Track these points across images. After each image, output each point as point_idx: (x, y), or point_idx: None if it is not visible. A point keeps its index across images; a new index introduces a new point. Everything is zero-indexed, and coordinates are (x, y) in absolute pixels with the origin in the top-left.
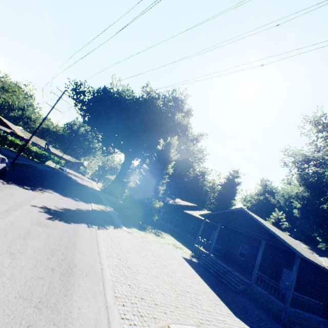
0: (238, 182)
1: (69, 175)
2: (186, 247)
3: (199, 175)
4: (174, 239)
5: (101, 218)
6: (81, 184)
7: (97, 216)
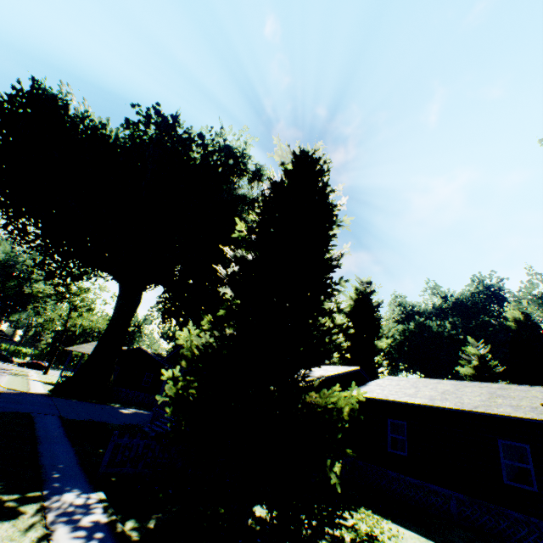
0: (379, 302)
1: None
2: None
3: None
4: (408, 531)
5: None
6: None
7: None
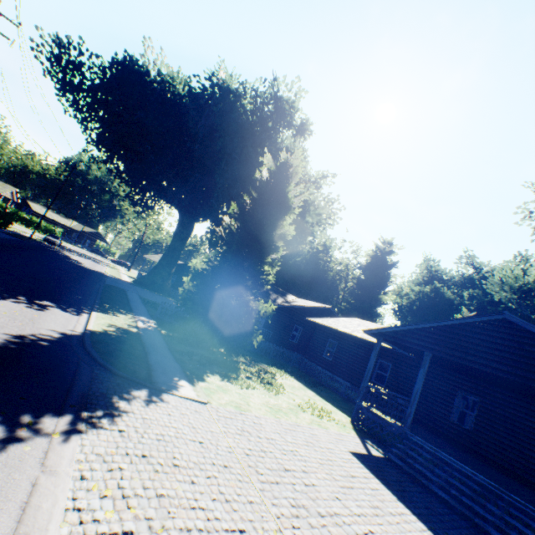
0: (393, 262)
1: (66, 252)
2: (330, 404)
3: (321, 251)
4: (298, 382)
5: (104, 364)
6: (86, 270)
7: (93, 355)
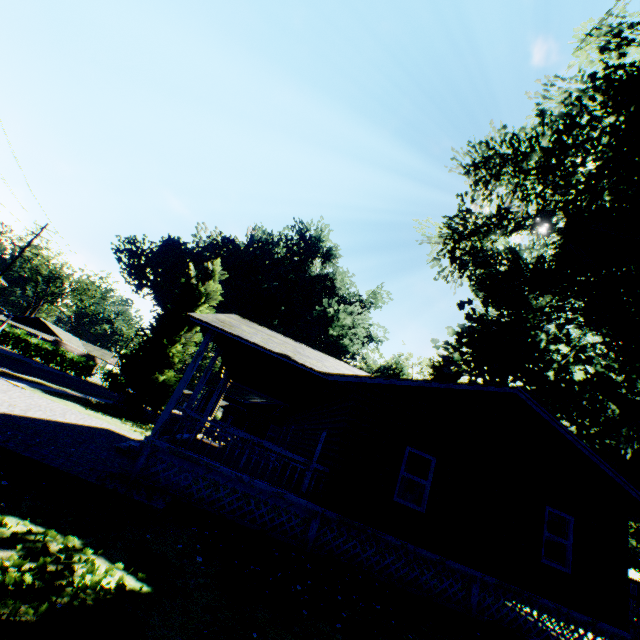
0: (456, 369)
1: None
2: None
3: (381, 372)
4: None
5: None
6: None
7: None
